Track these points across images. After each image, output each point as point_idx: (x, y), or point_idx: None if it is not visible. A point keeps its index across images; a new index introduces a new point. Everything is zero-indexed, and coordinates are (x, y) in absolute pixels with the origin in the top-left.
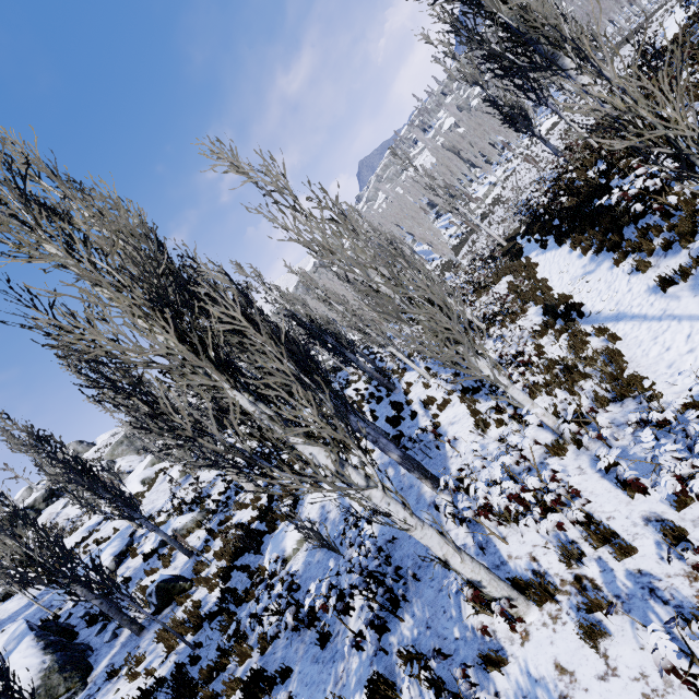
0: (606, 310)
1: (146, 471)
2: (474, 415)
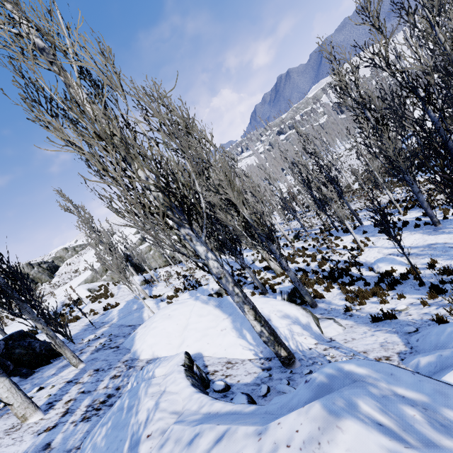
0: None
1: (88, 284)
2: None
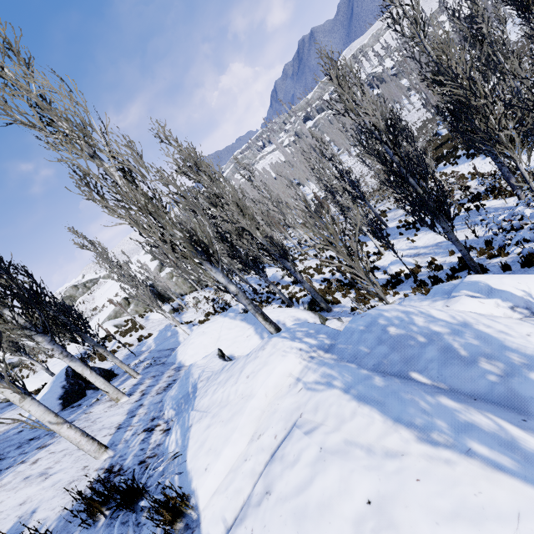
0: (533, 164)
1: (112, 321)
2: (495, 198)
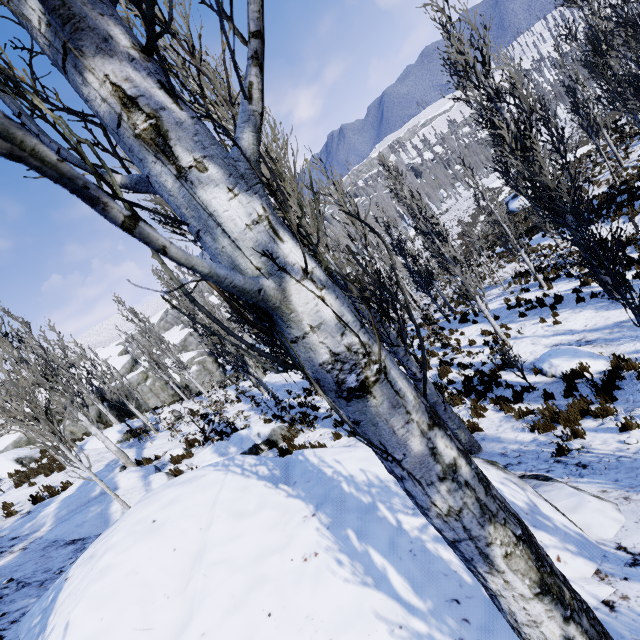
0: None
1: (18, 450)
2: None
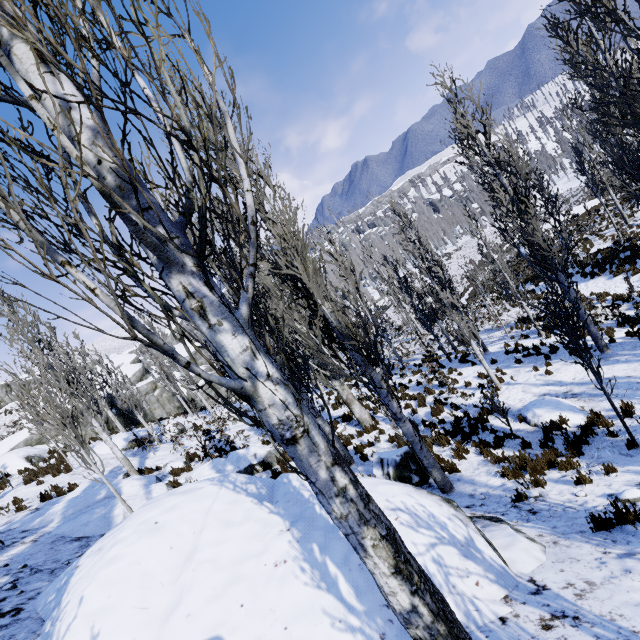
0: None
1: (29, 448)
2: None
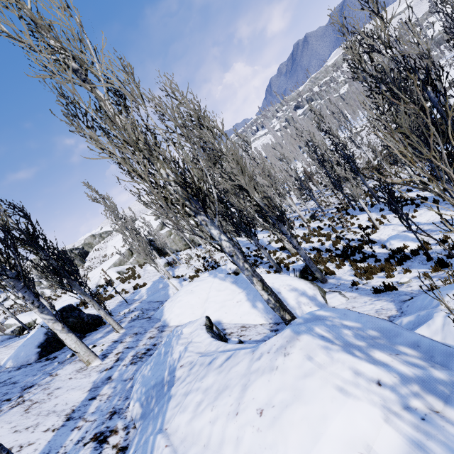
0: None
1: (116, 267)
2: None
